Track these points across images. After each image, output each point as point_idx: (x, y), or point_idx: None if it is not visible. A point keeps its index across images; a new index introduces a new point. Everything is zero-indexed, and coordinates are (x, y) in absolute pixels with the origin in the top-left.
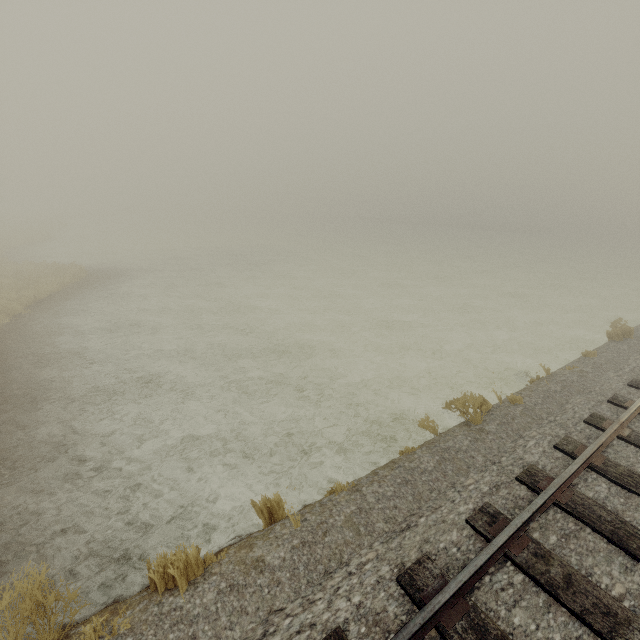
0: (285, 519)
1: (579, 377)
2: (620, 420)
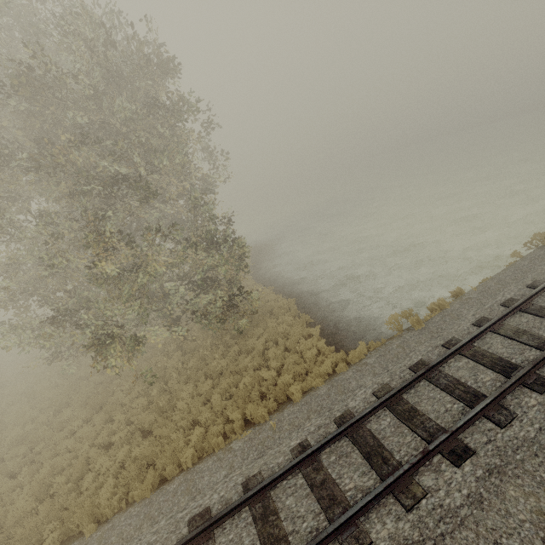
0: (466, 292)
1: None
2: None
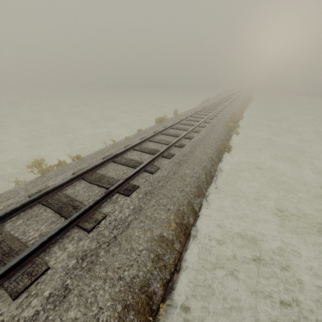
0: None
1: (125, 140)
2: (115, 154)
